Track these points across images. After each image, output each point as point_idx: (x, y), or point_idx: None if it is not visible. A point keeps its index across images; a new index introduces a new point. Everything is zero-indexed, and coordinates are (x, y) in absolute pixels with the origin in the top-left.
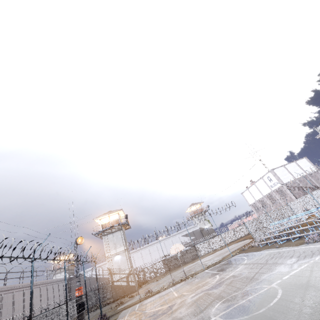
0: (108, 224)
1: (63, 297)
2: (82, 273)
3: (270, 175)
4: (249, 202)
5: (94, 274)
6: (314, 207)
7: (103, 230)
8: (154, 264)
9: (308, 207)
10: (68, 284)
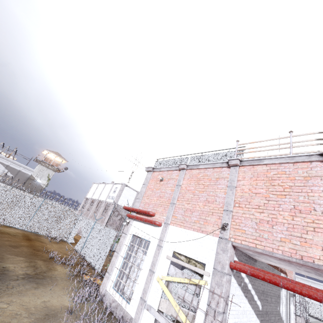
0: None
1: None
2: None
3: (119, 188)
4: (88, 194)
5: None
6: (83, 238)
7: None
8: None
9: (83, 234)
10: None
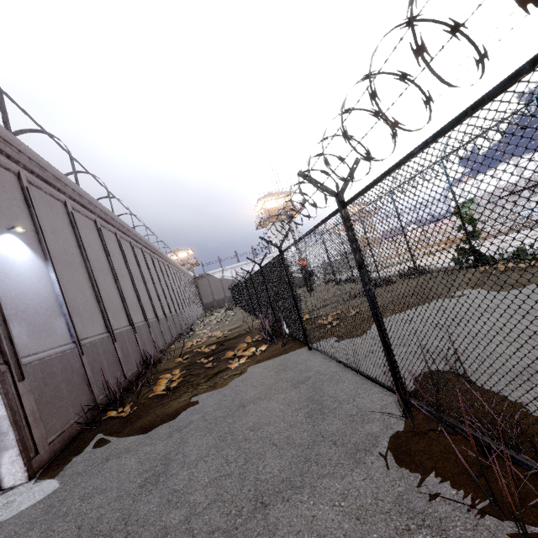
0: (276, 209)
1: (197, 294)
2: (210, 273)
3: (510, 166)
4: (452, 203)
5: (225, 276)
6: None
7: (273, 216)
8: (312, 268)
9: None
10: (195, 284)
